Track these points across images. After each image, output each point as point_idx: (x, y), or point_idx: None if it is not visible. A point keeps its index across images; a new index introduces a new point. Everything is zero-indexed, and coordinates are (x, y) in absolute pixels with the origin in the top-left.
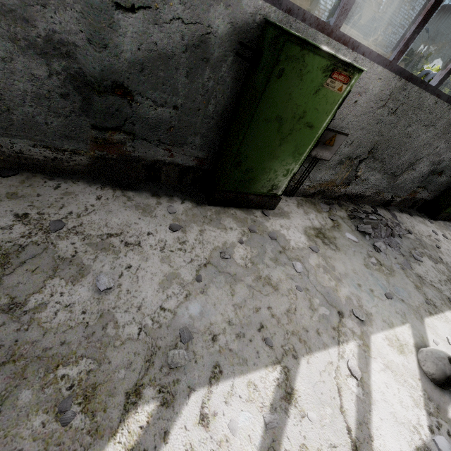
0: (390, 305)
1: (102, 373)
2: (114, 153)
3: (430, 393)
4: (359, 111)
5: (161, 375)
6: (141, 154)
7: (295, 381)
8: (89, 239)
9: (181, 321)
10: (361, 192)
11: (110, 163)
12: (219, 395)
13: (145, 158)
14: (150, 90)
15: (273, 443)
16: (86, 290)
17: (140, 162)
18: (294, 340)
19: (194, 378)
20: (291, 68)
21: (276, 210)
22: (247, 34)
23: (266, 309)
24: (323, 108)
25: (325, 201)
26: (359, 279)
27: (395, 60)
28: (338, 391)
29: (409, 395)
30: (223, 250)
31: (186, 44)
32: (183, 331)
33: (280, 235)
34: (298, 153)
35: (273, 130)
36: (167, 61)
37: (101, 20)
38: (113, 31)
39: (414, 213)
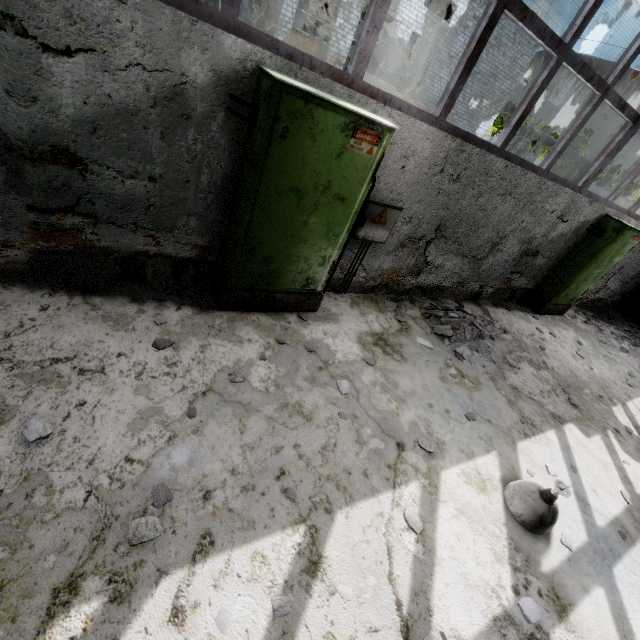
0: (472, 429)
1: (17, 563)
2: (68, 244)
3: (519, 541)
4: (410, 179)
5: (114, 558)
6: (111, 244)
7: (325, 545)
8: (20, 369)
9: (157, 476)
10: (439, 283)
11: (63, 258)
12: (206, 577)
13: (118, 250)
14: (111, 157)
15: (283, 637)
16: (5, 443)
17: (111, 255)
18: (330, 487)
19: (169, 556)
20: (297, 126)
21: (320, 312)
22: (239, 84)
23: (292, 448)
24: (354, 175)
25: (391, 298)
26: (430, 397)
27: (443, 117)
28: (388, 552)
29: (489, 547)
30: (235, 371)
31: (154, 96)
32: (158, 489)
33: (322, 345)
34: (333, 235)
35: (291, 206)
36: (130, 119)
37: (23, 65)
38: (44, 80)
39: (513, 307)
